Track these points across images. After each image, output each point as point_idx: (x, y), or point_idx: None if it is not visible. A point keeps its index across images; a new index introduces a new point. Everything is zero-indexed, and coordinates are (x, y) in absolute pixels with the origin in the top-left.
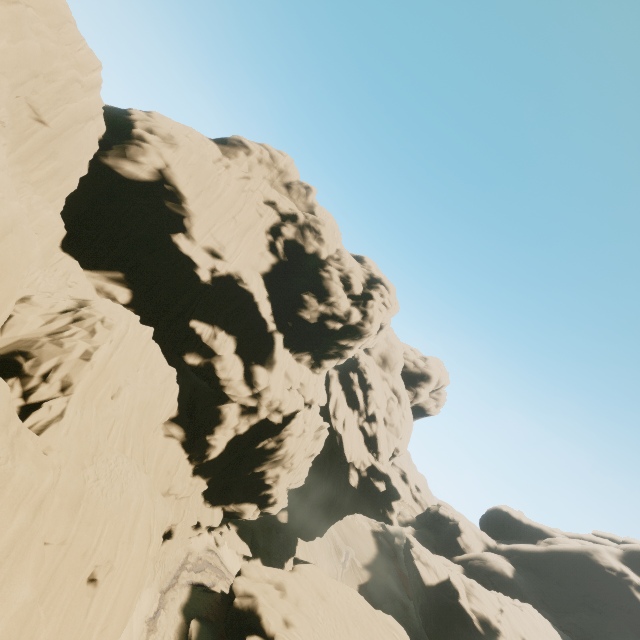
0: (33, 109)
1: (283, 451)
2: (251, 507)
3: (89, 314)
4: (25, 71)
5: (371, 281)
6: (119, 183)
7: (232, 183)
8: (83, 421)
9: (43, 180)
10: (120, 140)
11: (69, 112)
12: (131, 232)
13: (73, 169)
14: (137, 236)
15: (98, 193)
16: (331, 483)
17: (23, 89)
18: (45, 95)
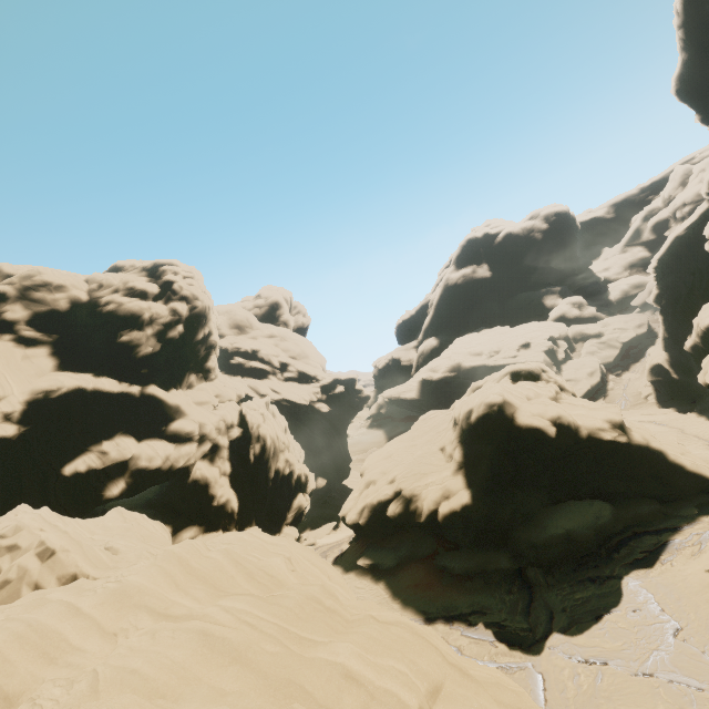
0: None
1: (269, 440)
2: (299, 498)
3: None
4: None
5: (152, 273)
6: None
7: None
8: None
9: None
10: None
11: None
12: None
13: None
14: None
15: None
16: (317, 430)
17: None
18: None
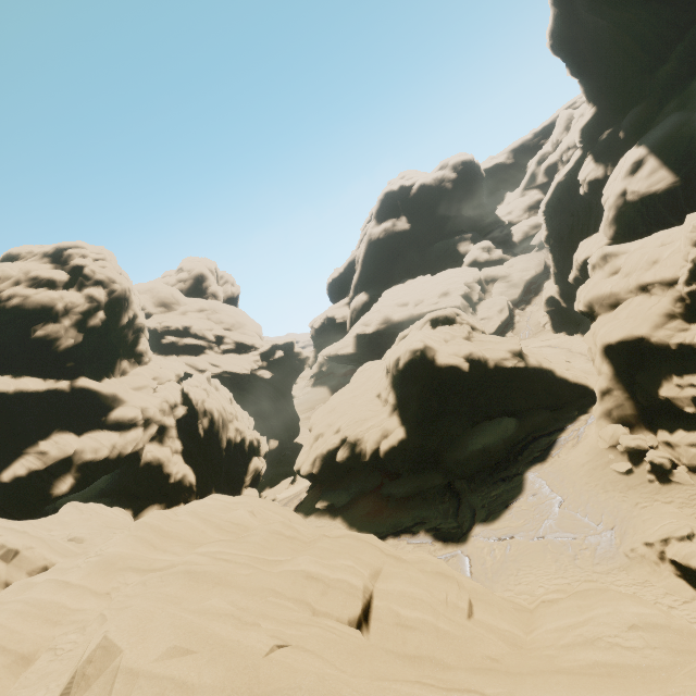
0: None
1: (216, 413)
2: (254, 461)
3: None
4: None
5: (55, 259)
6: None
7: None
8: None
9: None
10: None
11: None
12: None
13: None
14: None
15: None
16: (262, 396)
17: None
18: None
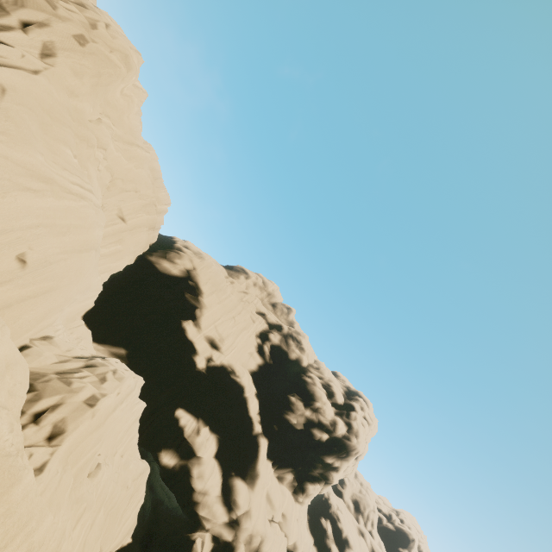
0: (122, 211)
1: None
2: None
3: (102, 363)
4: (133, 185)
5: (349, 393)
6: (153, 275)
7: (235, 293)
8: (59, 489)
9: (104, 256)
10: (164, 248)
11: (143, 219)
12: (148, 314)
13: (128, 254)
14: (152, 318)
15: (133, 281)
16: None
17: (126, 194)
18: (134, 205)
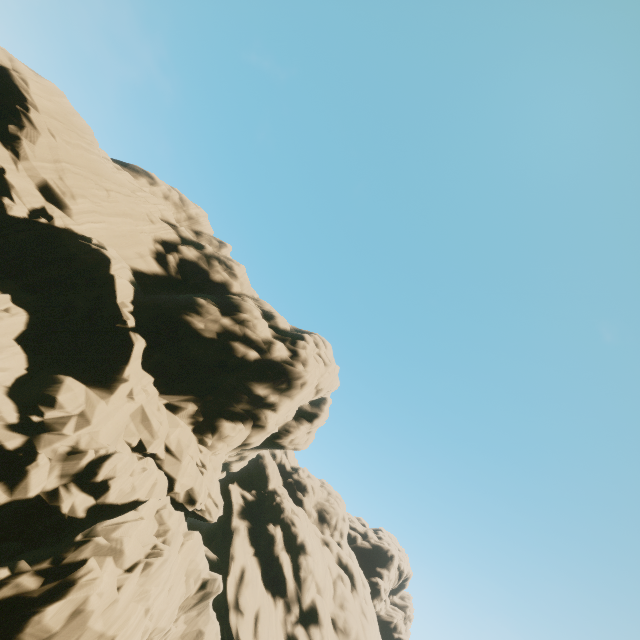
0: None
1: (54, 610)
2: None
3: None
4: None
5: (300, 331)
6: None
7: (119, 175)
8: None
9: None
10: None
11: None
12: None
13: None
14: None
15: None
16: None
17: None
18: None
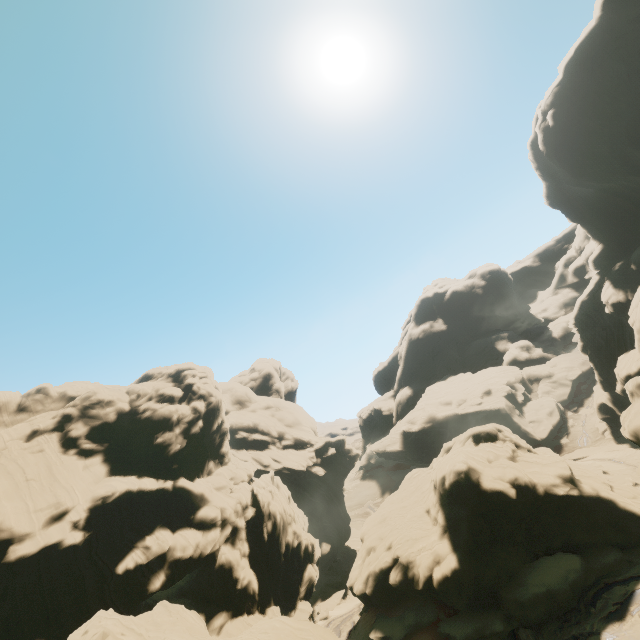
0: None
1: (278, 516)
2: (309, 569)
3: None
4: None
5: (176, 378)
6: None
7: None
8: None
9: None
10: None
11: None
12: None
13: None
14: None
15: None
16: (316, 493)
17: None
18: None
